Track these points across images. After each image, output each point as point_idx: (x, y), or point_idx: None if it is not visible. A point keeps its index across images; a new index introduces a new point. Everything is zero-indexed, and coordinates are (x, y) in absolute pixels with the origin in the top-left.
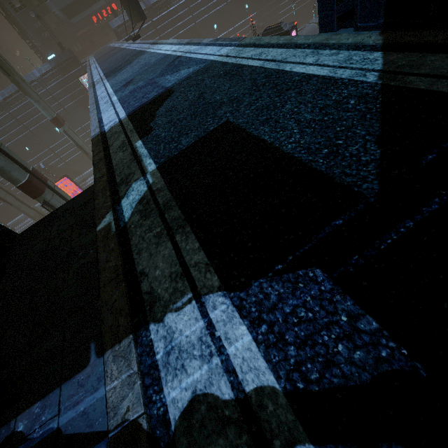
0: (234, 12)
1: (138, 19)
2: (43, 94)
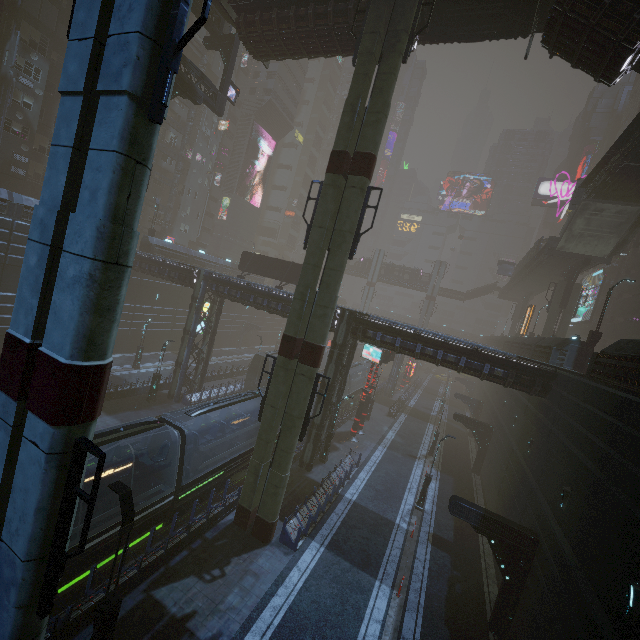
0: (239, 305)
1: (271, 276)
2: (2, 221)
